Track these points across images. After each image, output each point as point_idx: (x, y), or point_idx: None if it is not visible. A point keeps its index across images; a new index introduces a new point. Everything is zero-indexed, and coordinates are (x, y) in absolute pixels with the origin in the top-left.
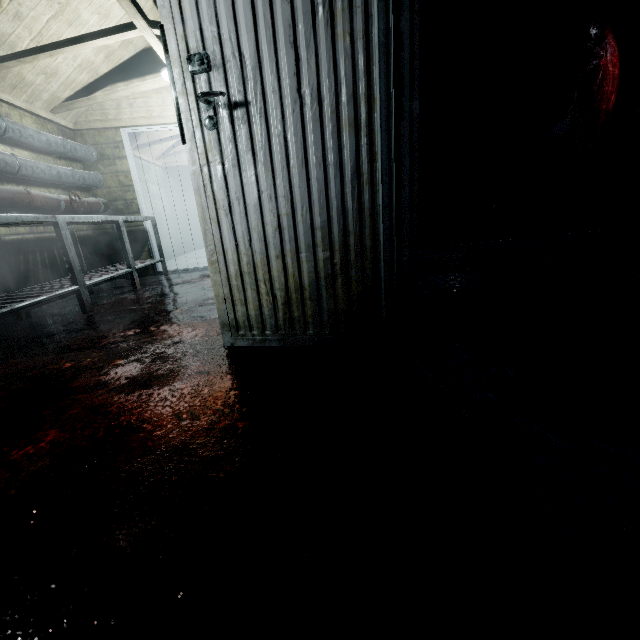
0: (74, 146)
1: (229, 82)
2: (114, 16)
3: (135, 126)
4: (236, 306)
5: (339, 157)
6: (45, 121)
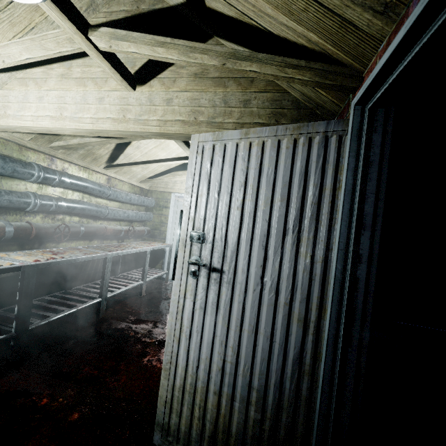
0: (144, 200)
1: (213, 254)
2: None
3: (180, 193)
4: (172, 413)
5: (285, 340)
6: (135, 186)
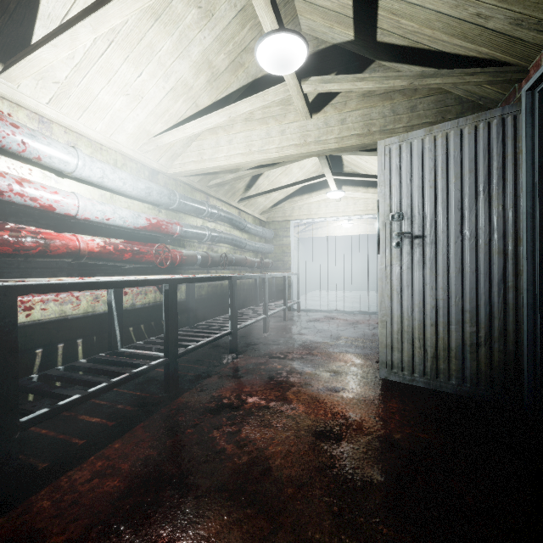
0: (266, 231)
1: (413, 226)
2: (306, 167)
3: (299, 219)
4: (393, 351)
5: (489, 270)
6: (256, 218)
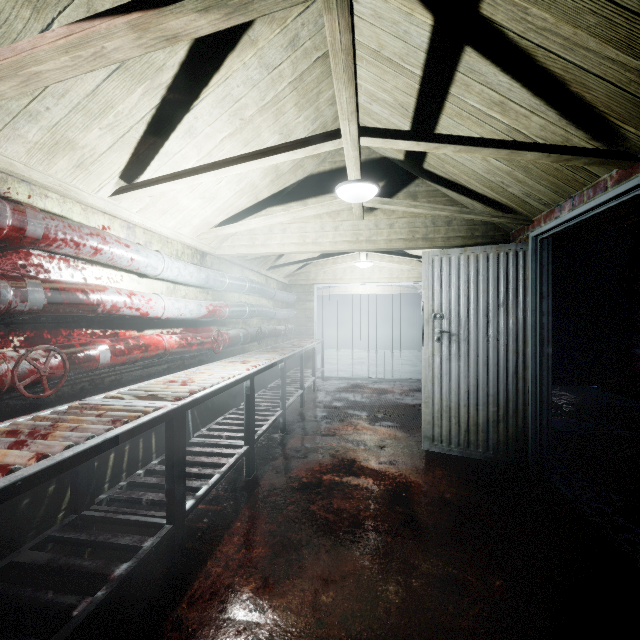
0: (290, 296)
1: (451, 325)
2: None
3: (323, 283)
4: (434, 427)
5: (506, 364)
6: (279, 282)
